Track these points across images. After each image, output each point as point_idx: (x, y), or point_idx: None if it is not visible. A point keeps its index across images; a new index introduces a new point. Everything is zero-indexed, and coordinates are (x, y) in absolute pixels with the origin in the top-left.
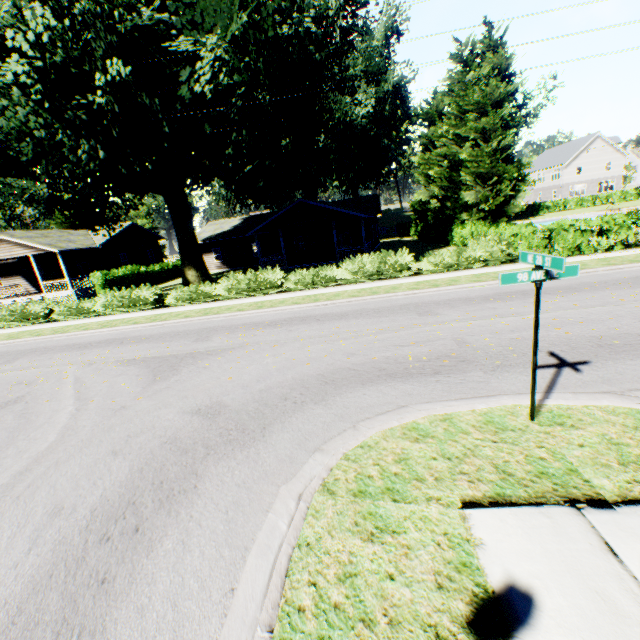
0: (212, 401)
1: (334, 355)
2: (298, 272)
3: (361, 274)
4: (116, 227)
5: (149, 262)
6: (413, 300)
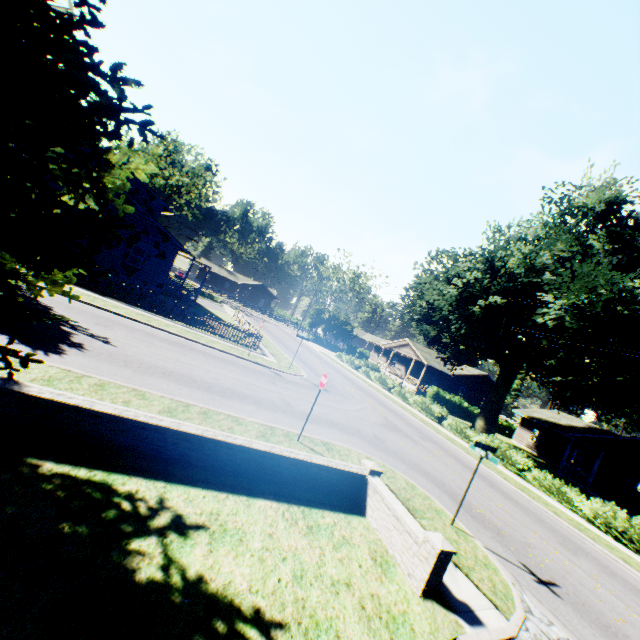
0: (383, 439)
1: (452, 481)
2: (542, 471)
3: (602, 519)
4: (473, 370)
5: (478, 405)
6: (593, 552)
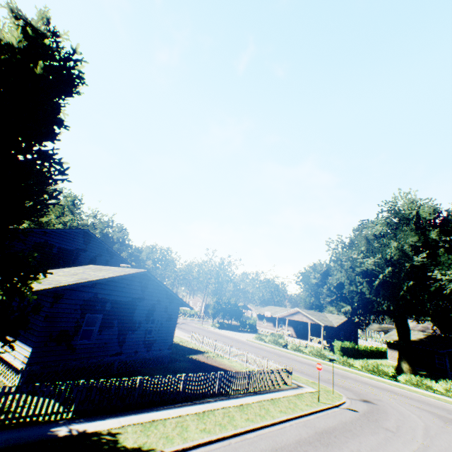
0: None
1: None
2: None
3: None
4: (341, 317)
5: (351, 340)
6: None
